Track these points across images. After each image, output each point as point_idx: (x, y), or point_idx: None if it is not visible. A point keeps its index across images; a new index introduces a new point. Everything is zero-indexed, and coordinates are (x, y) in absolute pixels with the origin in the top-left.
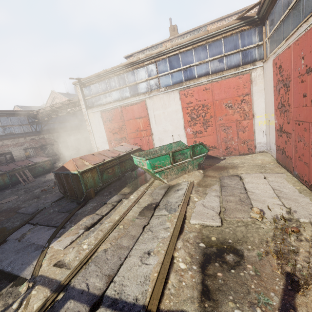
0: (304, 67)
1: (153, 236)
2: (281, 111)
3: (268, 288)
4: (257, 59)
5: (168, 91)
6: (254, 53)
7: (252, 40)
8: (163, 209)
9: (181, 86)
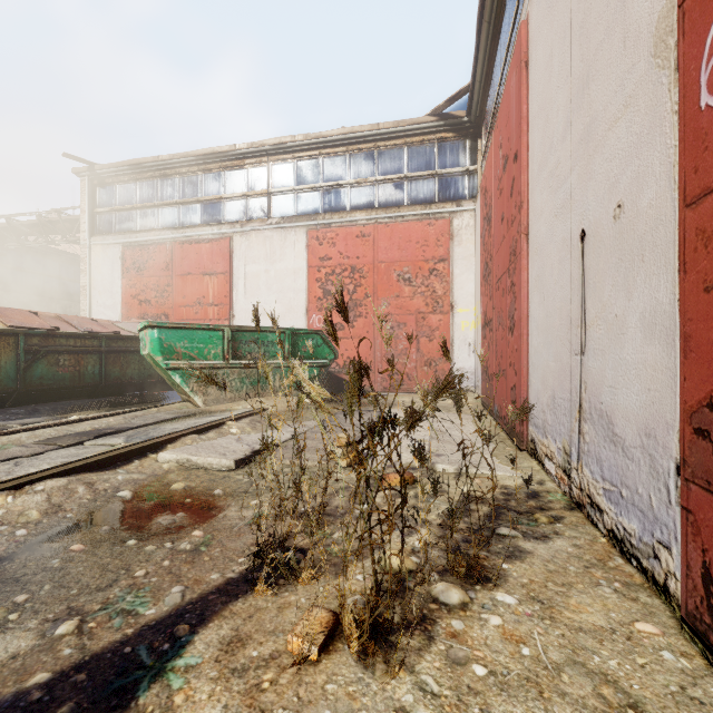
0: (502, 161)
1: (5, 471)
2: (485, 282)
3: (188, 578)
4: (466, 196)
5: (285, 227)
6: (460, 185)
7: (459, 160)
8: (122, 436)
9: (313, 220)
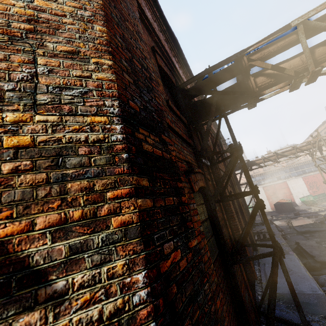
0: None
1: None
2: None
3: None
4: None
5: (296, 178)
6: None
7: None
8: None
9: (302, 176)
